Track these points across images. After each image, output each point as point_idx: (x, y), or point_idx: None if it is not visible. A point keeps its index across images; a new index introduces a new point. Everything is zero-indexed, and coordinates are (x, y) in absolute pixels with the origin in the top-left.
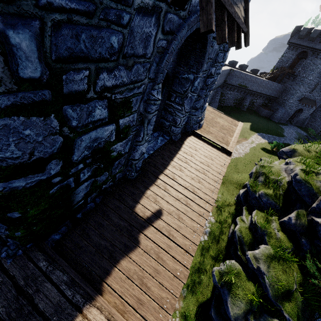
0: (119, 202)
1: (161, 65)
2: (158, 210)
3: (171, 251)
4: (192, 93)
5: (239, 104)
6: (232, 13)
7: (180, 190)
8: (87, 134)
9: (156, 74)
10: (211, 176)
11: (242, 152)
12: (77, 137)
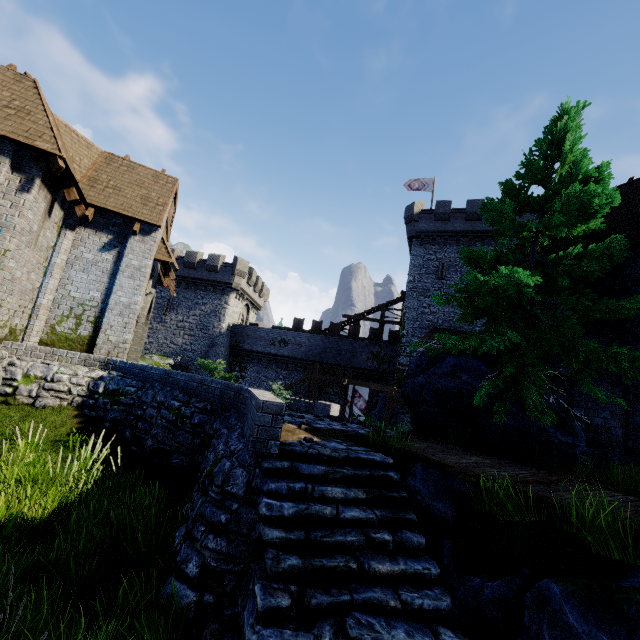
0: None
1: None
2: None
3: None
4: None
5: None
6: None
7: None
8: None
9: None
10: None
11: None
12: None
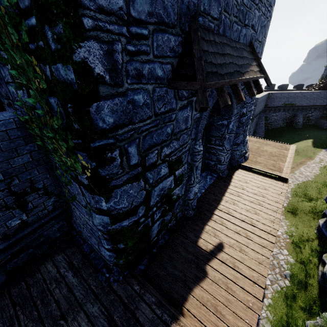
0: (183, 238)
1: (198, 128)
2: (219, 243)
3: (239, 282)
4: (229, 134)
5: (290, 123)
6: (243, 81)
7: (237, 223)
8: (157, 186)
9: (196, 135)
10: (269, 206)
11: (309, 175)
12: (152, 189)
